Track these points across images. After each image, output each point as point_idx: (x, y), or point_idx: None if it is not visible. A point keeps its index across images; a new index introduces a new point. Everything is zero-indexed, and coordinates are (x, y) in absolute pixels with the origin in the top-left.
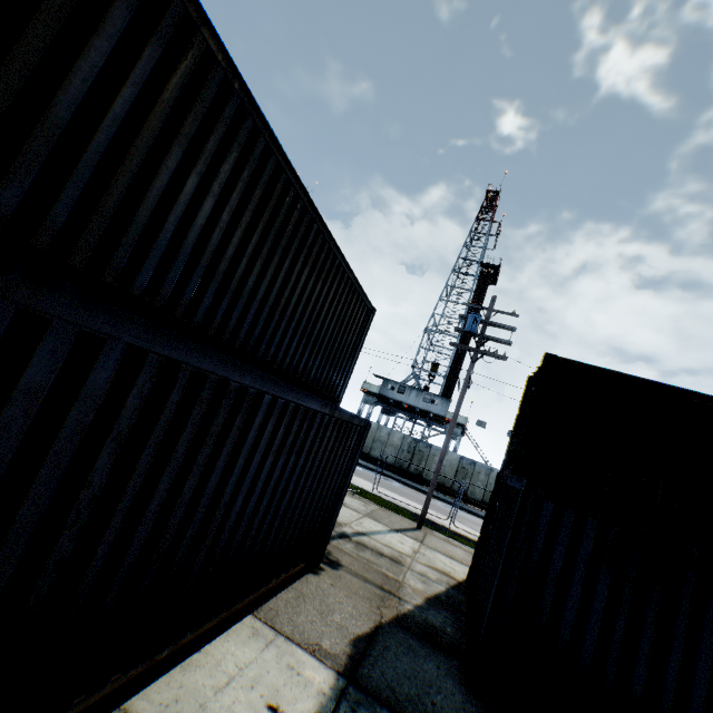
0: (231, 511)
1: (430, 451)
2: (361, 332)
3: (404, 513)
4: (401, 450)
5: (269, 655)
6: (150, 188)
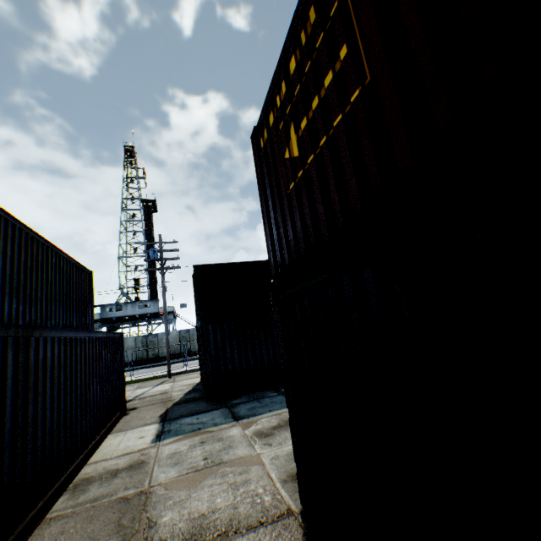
0: (91, 388)
1: (158, 338)
2: (90, 288)
3: (158, 377)
4: (138, 348)
5: (129, 434)
6: None
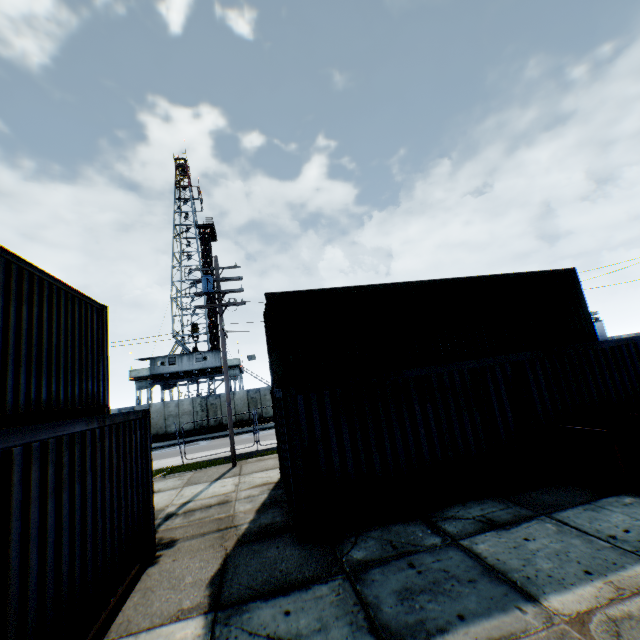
0: (28, 574)
1: (221, 400)
2: (101, 333)
3: (219, 461)
4: (195, 413)
5: None
6: None
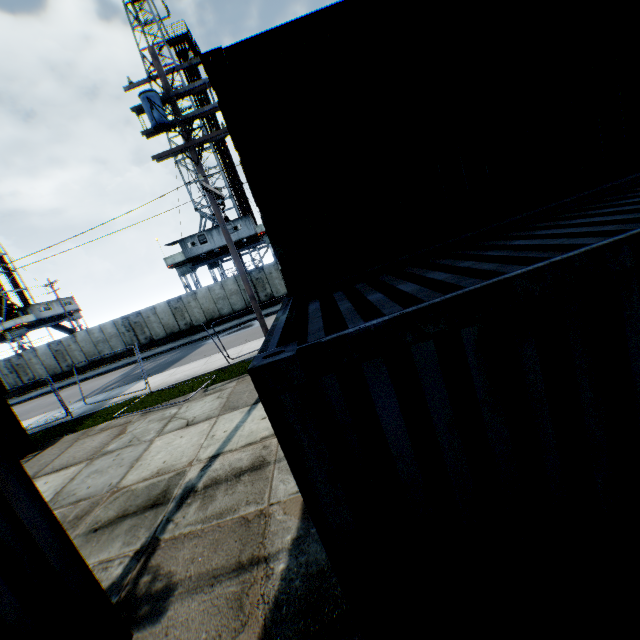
0: None
1: (265, 273)
2: None
3: None
4: (243, 291)
5: None
6: None
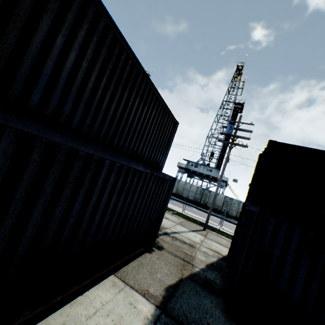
0: (92, 224)
1: (210, 194)
2: (171, 134)
3: (197, 222)
4: (196, 193)
5: (119, 297)
6: (32, 42)
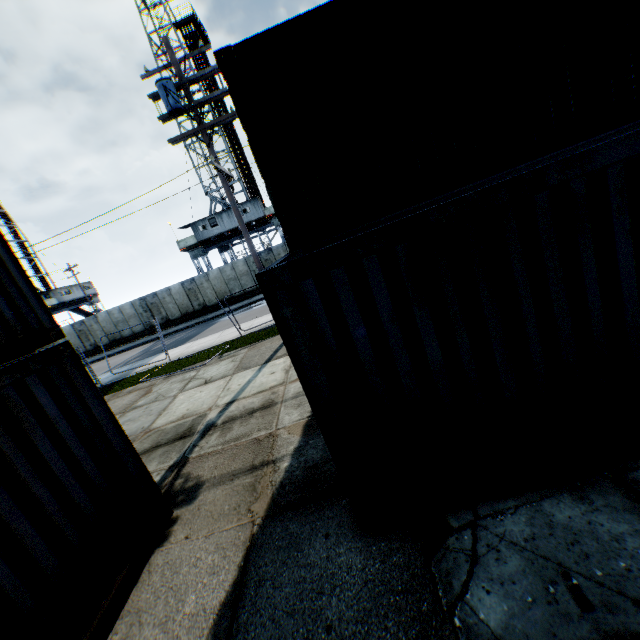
0: None
1: (274, 254)
2: None
3: (275, 330)
4: (253, 272)
5: None
6: None
